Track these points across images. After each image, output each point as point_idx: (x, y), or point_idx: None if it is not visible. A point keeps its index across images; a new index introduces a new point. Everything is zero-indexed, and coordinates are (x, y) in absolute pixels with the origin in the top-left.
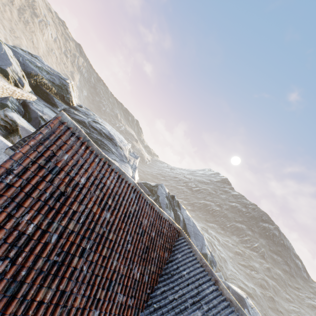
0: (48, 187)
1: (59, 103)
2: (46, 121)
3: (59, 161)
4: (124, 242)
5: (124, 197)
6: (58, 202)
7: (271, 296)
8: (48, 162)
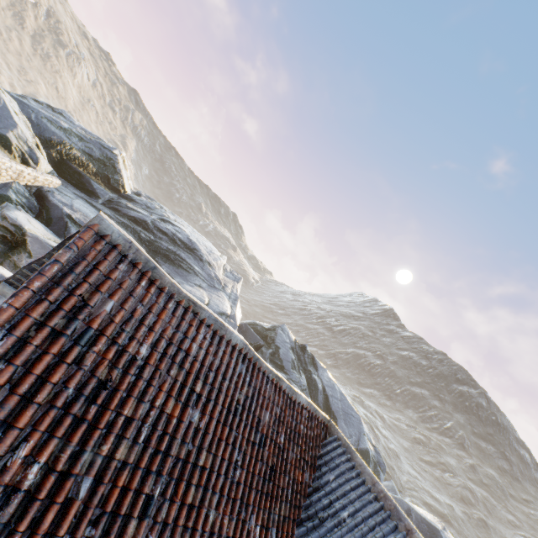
0: (72, 375)
1: (102, 190)
2: (77, 223)
3: (94, 317)
4: (229, 467)
5: (225, 374)
6: (92, 405)
7: (481, 517)
8: (72, 321)
